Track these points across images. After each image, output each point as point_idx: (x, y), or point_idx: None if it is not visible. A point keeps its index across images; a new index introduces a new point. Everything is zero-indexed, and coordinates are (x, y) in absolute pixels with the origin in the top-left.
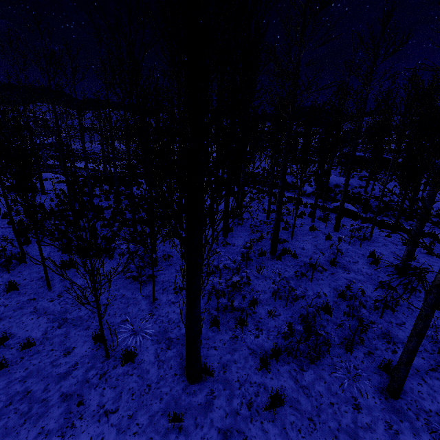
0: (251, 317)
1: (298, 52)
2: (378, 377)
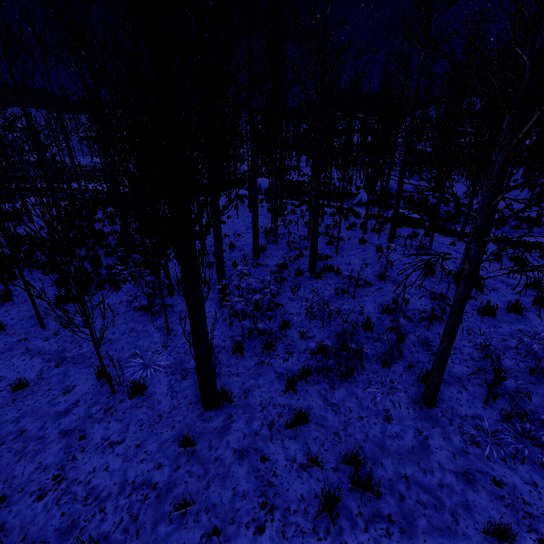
0: (281, 341)
1: (324, 7)
2: (416, 389)
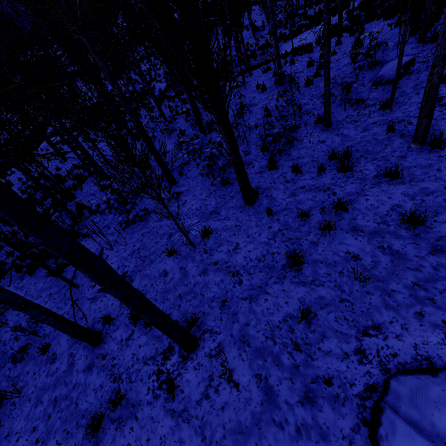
0: None
1: None
2: (318, 128)
